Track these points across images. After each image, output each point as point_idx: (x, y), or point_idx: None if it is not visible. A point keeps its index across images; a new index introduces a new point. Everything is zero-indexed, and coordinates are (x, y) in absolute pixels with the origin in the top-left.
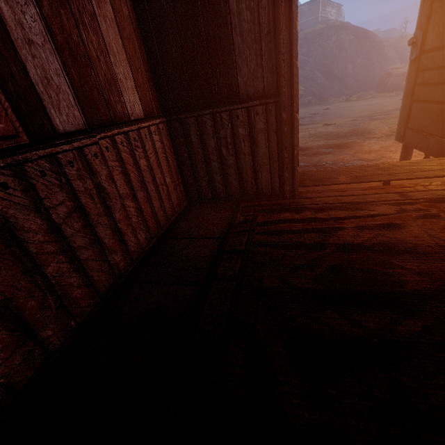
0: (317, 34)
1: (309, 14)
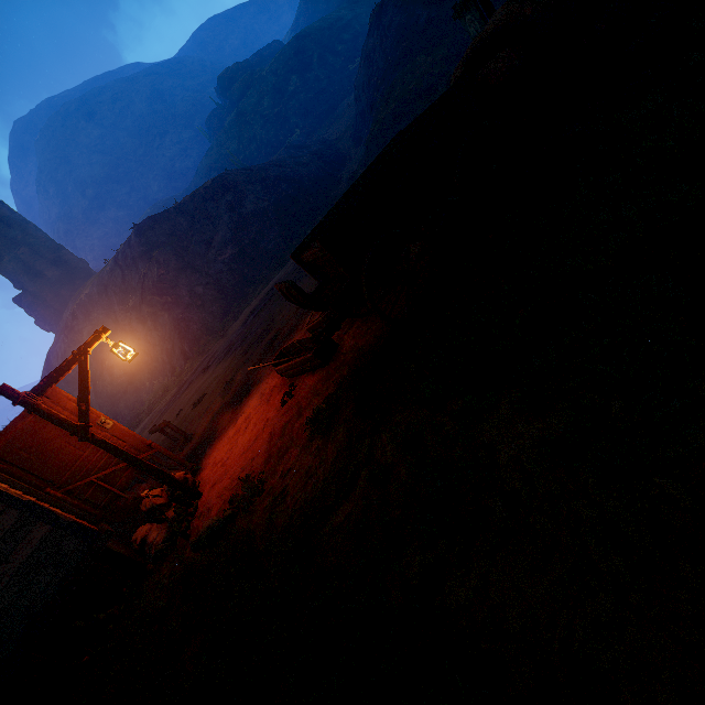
0: None
1: None
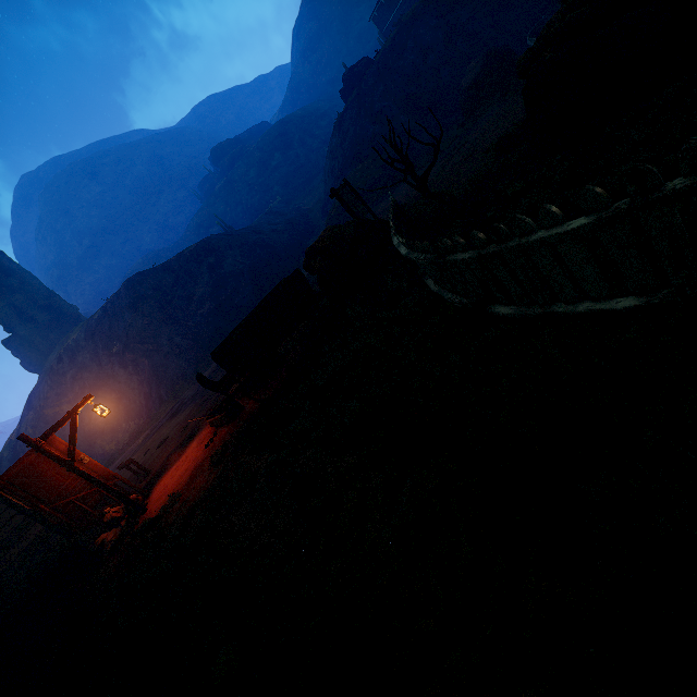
0: (388, 54)
1: None
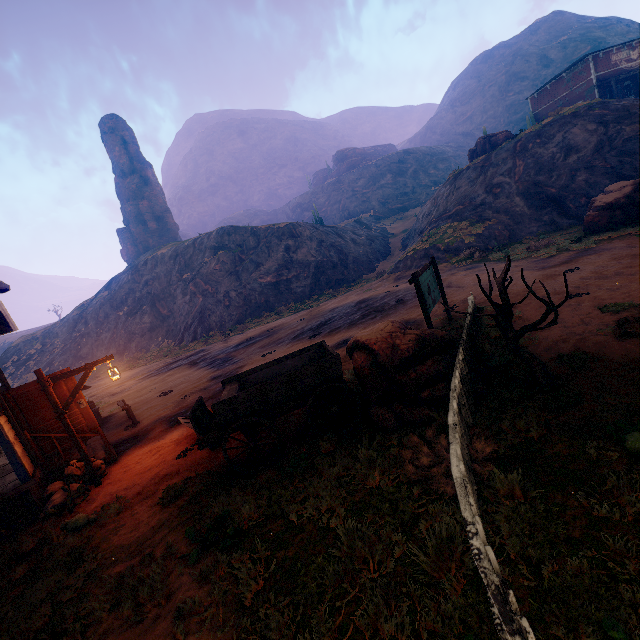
0: (532, 137)
1: (575, 80)
